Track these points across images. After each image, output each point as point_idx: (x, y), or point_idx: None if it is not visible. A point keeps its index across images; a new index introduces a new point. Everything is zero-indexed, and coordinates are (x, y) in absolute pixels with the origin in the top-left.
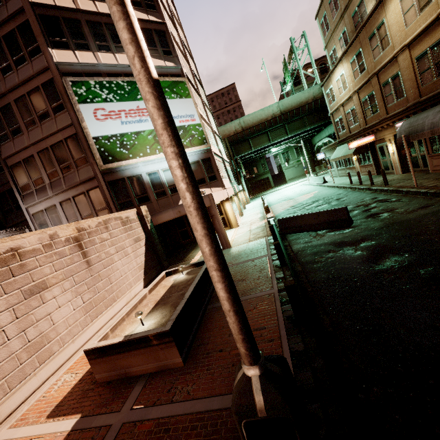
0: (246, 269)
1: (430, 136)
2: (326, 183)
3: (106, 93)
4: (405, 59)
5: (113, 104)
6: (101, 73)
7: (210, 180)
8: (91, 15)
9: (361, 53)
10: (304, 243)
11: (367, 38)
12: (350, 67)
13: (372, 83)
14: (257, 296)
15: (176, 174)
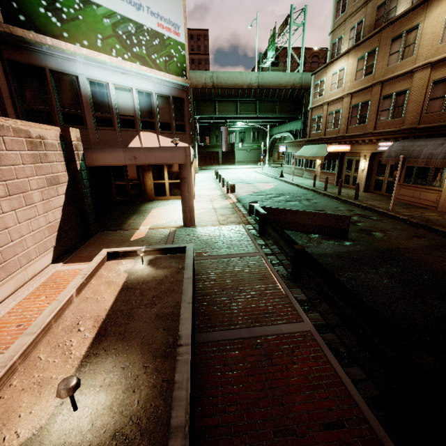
0: (236, 269)
1: (423, 166)
2: (283, 177)
3: None
4: (423, 78)
5: None
6: None
7: (176, 129)
8: None
9: (376, 53)
10: None
11: (390, 38)
12: (356, 64)
13: (373, 91)
14: (284, 332)
15: None
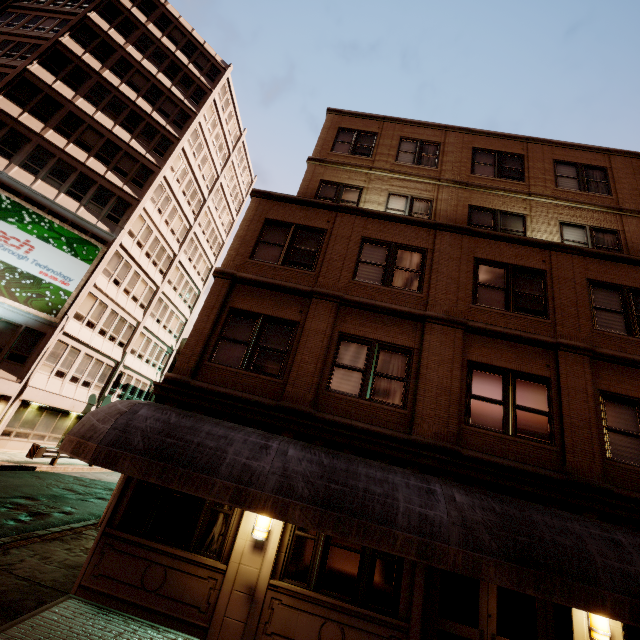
0: None
1: None
2: None
3: None
4: None
5: None
6: None
7: (10, 357)
8: (52, 146)
9: None
10: None
11: None
12: None
13: None
14: None
15: None
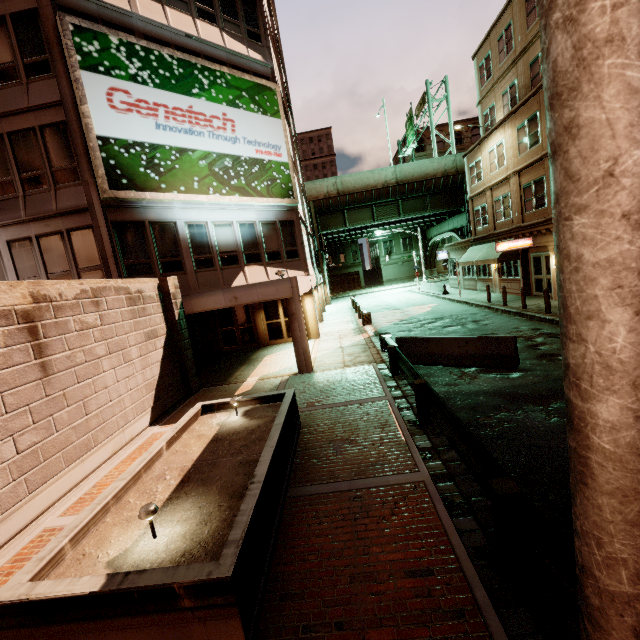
0: (352, 418)
1: None
2: (447, 294)
3: (138, 67)
4: None
5: (146, 90)
6: (134, 30)
7: (287, 256)
8: None
9: (538, 118)
10: (445, 385)
11: None
12: (516, 135)
13: (546, 164)
14: (390, 484)
15: (635, 86)
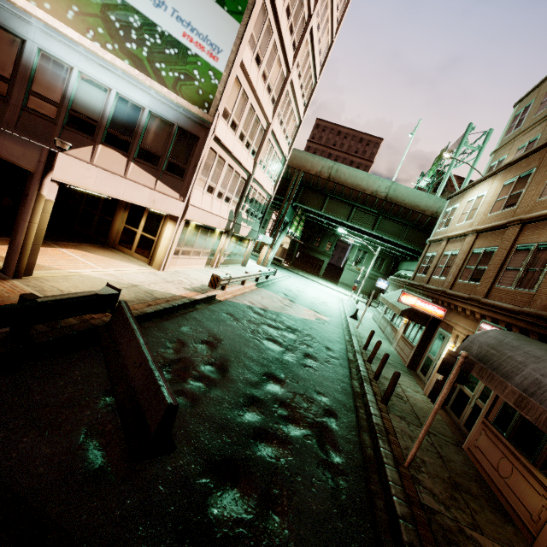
0: None
1: (512, 403)
2: (355, 319)
3: None
4: None
5: None
6: None
7: (168, 168)
8: None
9: (531, 177)
10: None
11: None
12: (500, 190)
13: (507, 234)
14: None
15: None
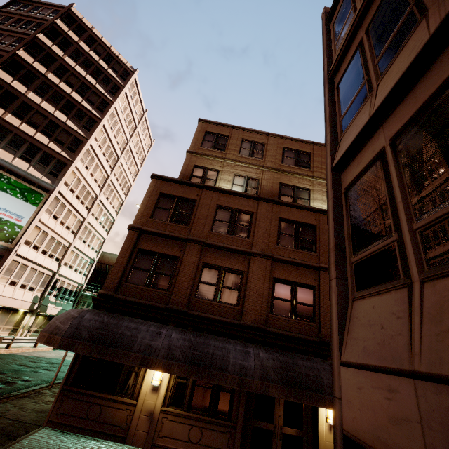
0: None
1: None
2: None
3: None
4: None
5: None
6: None
7: None
8: (10, 125)
9: None
10: None
11: None
12: None
13: None
14: None
15: None
